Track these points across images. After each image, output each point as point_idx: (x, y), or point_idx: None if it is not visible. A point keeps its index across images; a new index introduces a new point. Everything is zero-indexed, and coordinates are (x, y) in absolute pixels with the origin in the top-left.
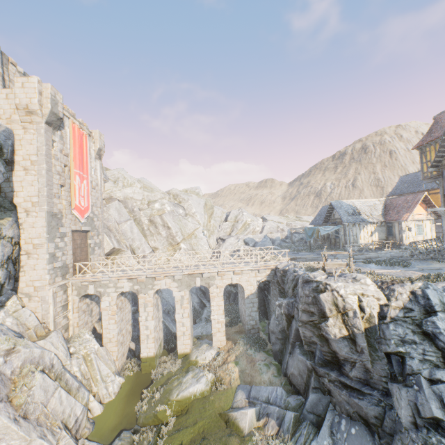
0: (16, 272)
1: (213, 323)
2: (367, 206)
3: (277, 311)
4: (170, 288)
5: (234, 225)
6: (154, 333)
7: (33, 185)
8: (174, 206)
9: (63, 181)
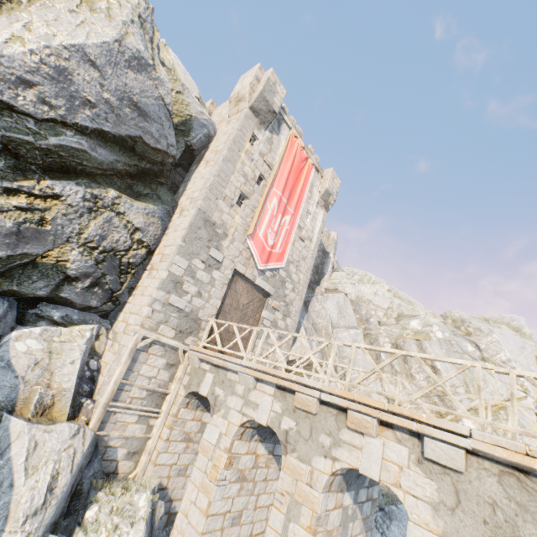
0: (120, 287)
1: None
2: None
3: None
4: (394, 488)
5: None
6: None
7: (204, 178)
8: (453, 333)
9: (248, 190)
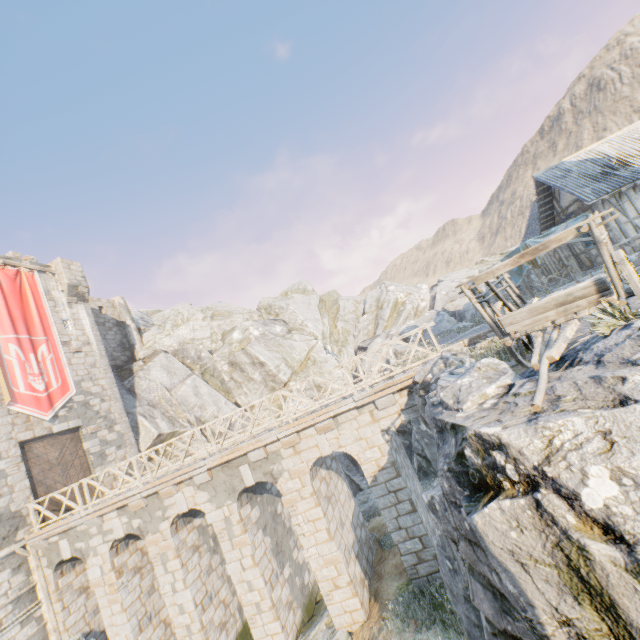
0: None
1: (314, 569)
2: (639, 140)
3: (435, 525)
4: (196, 506)
5: (378, 316)
6: (202, 616)
7: None
8: (266, 324)
9: None
